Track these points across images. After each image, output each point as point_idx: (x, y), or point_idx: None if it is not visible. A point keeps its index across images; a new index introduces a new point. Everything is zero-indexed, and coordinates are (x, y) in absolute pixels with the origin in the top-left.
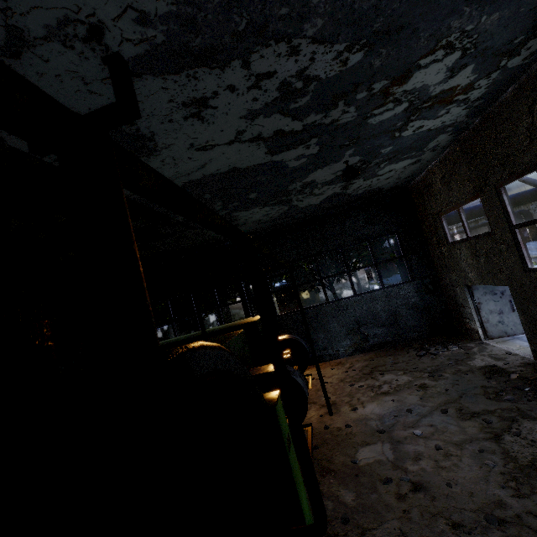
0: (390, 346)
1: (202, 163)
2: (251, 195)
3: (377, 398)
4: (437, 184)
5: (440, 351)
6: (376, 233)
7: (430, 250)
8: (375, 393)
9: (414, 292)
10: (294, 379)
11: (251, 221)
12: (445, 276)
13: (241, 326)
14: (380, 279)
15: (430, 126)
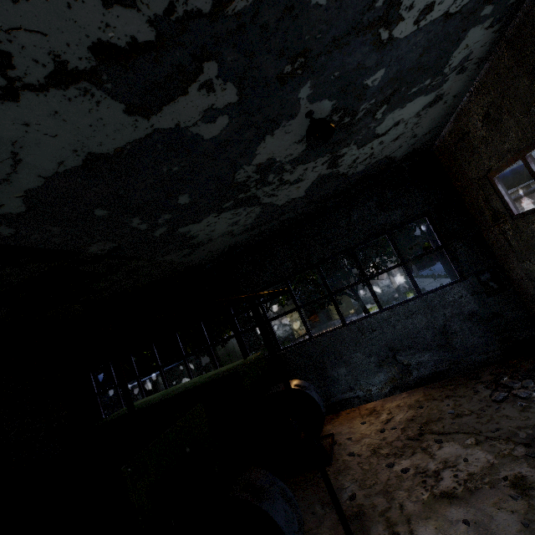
0: (445, 379)
1: (5, 152)
2: (179, 198)
3: (434, 511)
4: (477, 129)
5: (534, 392)
6: (396, 221)
7: (483, 231)
8: (430, 492)
9: (468, 295)
10: (265, 513)
11: (218, 235)
12: (514, 266)
13: (219, 381)
14: (413, 284)
15: (446, 3)
